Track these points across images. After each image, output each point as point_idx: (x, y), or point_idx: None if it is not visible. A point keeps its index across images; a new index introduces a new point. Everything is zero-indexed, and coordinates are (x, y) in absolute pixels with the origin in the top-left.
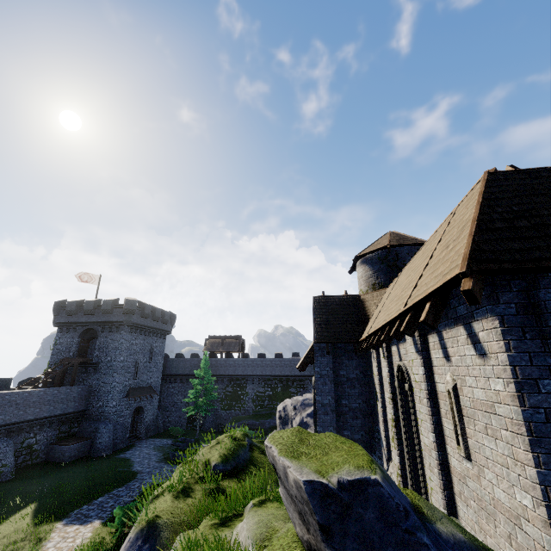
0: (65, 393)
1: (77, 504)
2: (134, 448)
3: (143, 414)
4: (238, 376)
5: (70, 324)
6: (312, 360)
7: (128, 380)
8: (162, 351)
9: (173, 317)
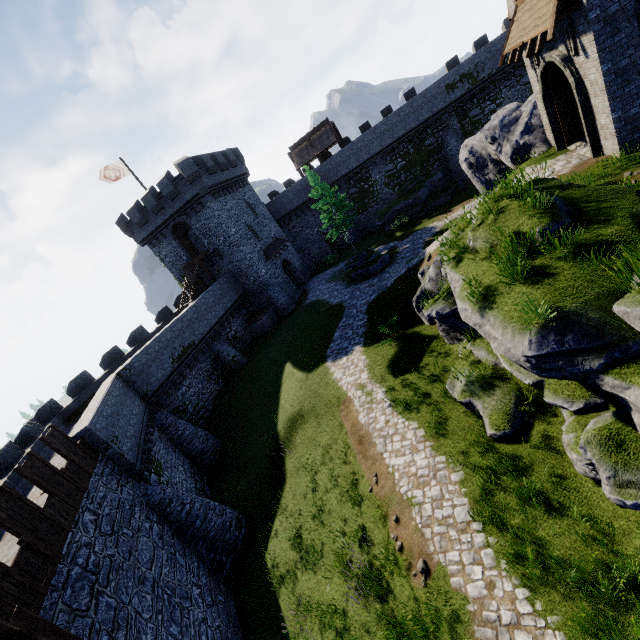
0: (219, 289)
1: (322, 347)
2: (309, 292)
3: (290, 265)
4: (355, 170)
5: (153, 234)
6: (577, 4)
7: (256, 246)
8: (257, 200)
9: (236, 153)
